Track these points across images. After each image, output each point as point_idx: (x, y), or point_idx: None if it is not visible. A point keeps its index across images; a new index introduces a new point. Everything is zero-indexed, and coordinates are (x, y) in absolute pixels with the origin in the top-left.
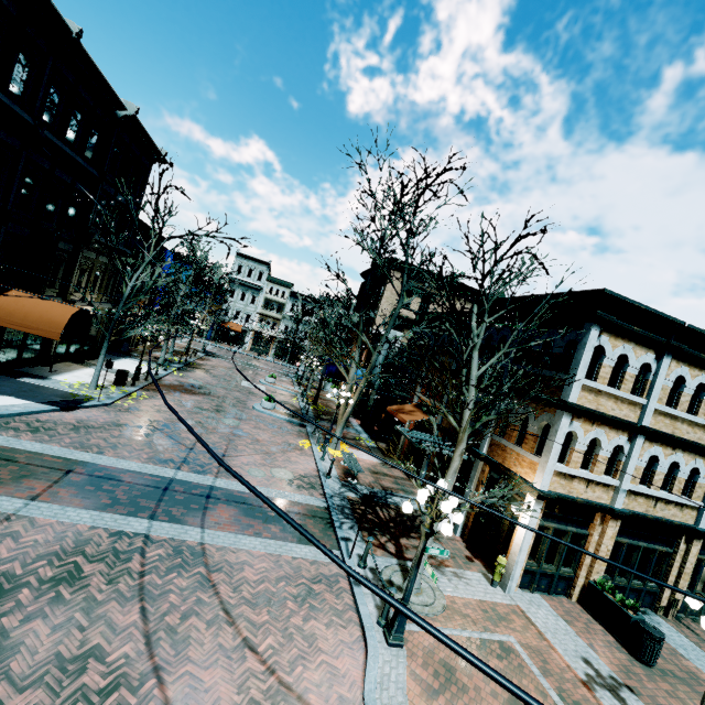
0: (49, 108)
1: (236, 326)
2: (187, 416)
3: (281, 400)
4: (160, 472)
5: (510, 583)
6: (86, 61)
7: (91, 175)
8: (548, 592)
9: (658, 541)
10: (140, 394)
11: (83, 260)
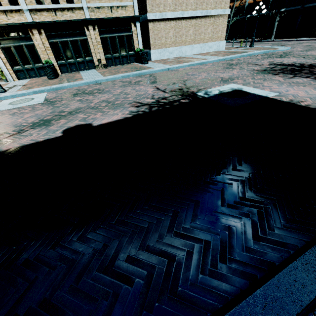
0: None
1: None
2: None
3: None
4: None
5: (8, 77)
6: None
7: None
8: (38, 77)
9: (77, 35)
10: None
11: None
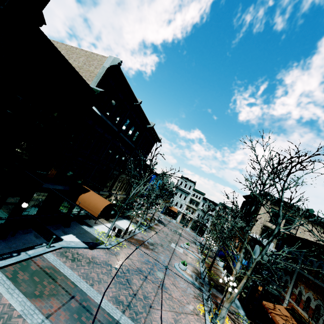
0: (124, 126)
1: (175, 209)
2: (140, 265)
3: (190, 262)
4: (113, 312)
5: None
6: (141, 110)
7: (132, 147)
8: None
9: None
10: (123, 244)
11: (120, 178)
